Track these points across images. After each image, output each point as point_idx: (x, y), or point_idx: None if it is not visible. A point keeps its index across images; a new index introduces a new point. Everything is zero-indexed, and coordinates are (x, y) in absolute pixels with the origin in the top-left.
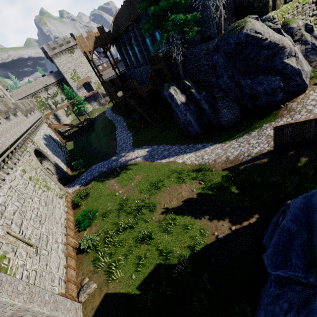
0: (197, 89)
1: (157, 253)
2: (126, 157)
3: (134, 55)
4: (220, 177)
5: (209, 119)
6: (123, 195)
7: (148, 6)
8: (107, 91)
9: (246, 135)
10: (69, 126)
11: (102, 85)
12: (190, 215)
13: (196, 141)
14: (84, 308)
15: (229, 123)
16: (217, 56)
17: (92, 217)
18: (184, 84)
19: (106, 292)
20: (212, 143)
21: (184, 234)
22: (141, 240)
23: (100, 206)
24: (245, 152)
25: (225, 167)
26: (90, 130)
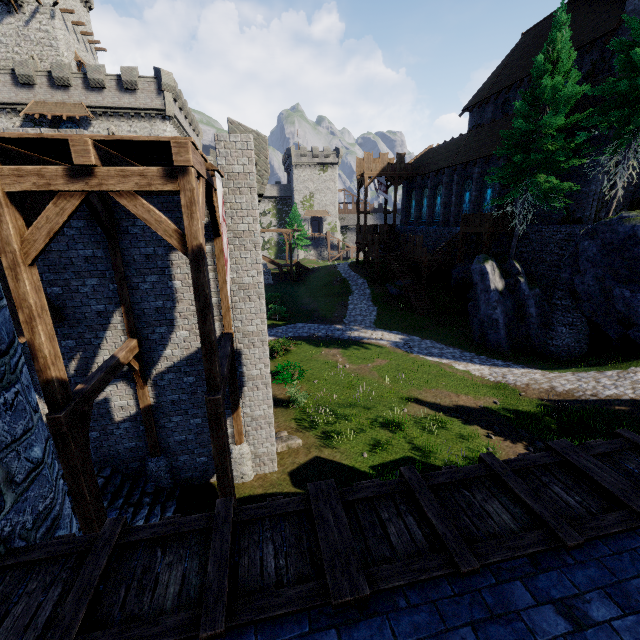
0: (529, 281)
1: (409, 446)
2: (361, 332)
3: (430, 206)
4: (532, 406)
5: (528, 334)
6: (352, 371)
7: (511, 152)
8: (362, 237)
9: (594, 372)
10: (270, 261)
11: (358, 226)
12: (471, 428)
13: (494, 355)
14: (280, 458)
15: (563, 352)
16: (589, 242)
17: (299, 375)
18: (509, 266)
19: (317, 455)
20: (525, 367)
21: (457, 442)
22: (381, 425)
23: (309, 370)
24: (589, 390)
25: (545, 397)
26: (298, 281)
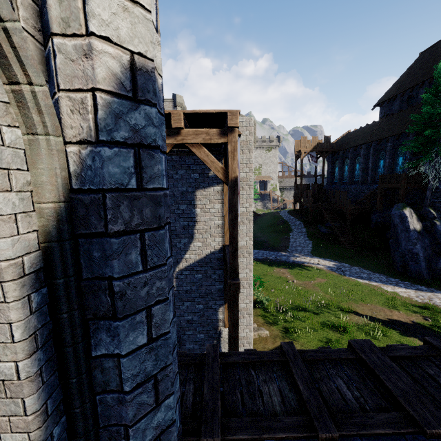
0: None
1: None
2: (302, 258)
3: (351, 171)
4: None
5: None
6: (299, 285)
7: (422, 129)
8: (298, 192)
9: None
10: None
11: (296, 185)
12: (409, 338)
13: (417, 282)
14: (253, 343)
15: None
16: None
17: (260, 285)
18: (425, 212)
19: None
20: None
21: None
22: (330, 327)
23: (266, 282)
24: None
25: None
26: None
